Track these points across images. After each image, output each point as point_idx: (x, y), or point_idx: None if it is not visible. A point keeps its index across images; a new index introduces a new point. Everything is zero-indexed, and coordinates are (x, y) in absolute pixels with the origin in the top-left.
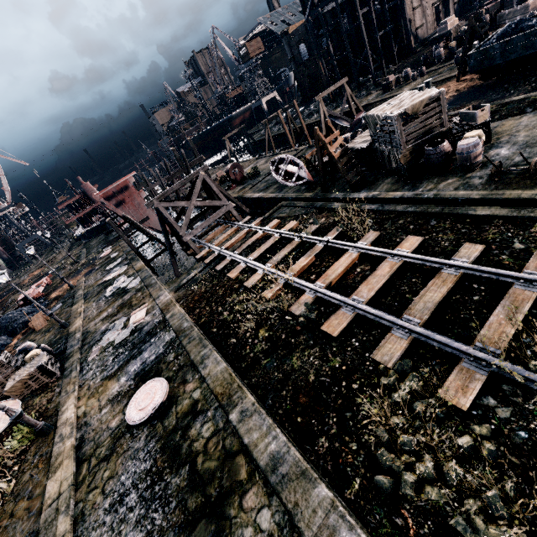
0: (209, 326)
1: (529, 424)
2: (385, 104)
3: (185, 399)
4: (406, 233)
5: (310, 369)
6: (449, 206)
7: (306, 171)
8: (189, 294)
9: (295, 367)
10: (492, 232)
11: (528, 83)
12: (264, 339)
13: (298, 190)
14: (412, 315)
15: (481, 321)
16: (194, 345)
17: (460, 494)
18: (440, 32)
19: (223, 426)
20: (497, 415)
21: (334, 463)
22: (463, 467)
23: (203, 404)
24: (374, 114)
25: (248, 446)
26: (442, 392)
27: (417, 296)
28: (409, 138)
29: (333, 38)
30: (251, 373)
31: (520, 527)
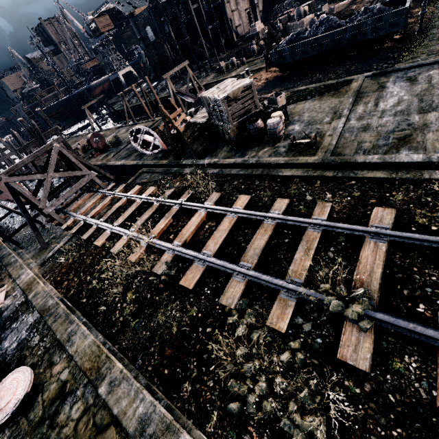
0: (78, 298)
1: (322, 331)
2: (214, 88)
3: (52, 384)
4: (239, 192)
5: (173, 322)
6: (266, 169)
7: (160, 141)
8: (56, 267)
9: (161, 323)
10: (294, 188)
11: (307, 78)
12: (132, 301)
13: (155, 157)
14: (246, 261)
15: (290, 258)
16: (60, 323)
17: (285, 400)
18: (252, 32)
19: (93, 402)
20: (304, 330)
21: (196, 404)
22: (286, 377)
23: (72, 384)
24: (207, 96)
25: (118, 416)
26: (269, 321)
27: (249, 245)
28: (234, 116)
29: (174, 25)
30: (121, 337)
31: (320, 417)
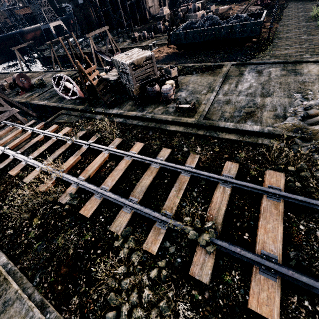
0: None
1: (181, 253)
2: (124, 54)
3: None
4: (137, 140)
5: (71, 245)
6: (158, 124)
7: (78, 90)
8: None
9: (60, 245)
10: (176, 140)
11: (195, 58)
12: (37, 226)
13: (74, 102)
14: (134, 196)
15: (167, 195)
16: None
17: (150, 307)
18: (160, 14)
19: None
20: (169, 252)
21: (81, 314)
22: (152, 289)
23: None
24: (117, 59)
25: None
26: (145, 245)
27: (138, 183)
28: (138, 79)
29: None
30: (24, 258)
31: None
